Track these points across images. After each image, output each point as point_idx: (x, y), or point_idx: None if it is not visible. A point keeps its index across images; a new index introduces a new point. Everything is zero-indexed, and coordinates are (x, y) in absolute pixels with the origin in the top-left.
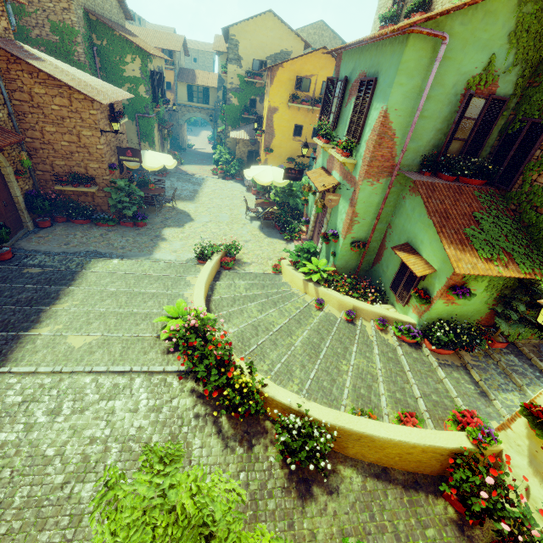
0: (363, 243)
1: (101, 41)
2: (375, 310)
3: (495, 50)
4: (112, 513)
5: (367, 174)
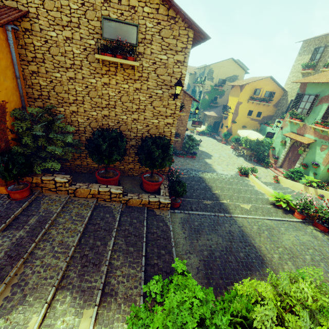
0: None
1: None
2: None
3: None
4: None
5: None
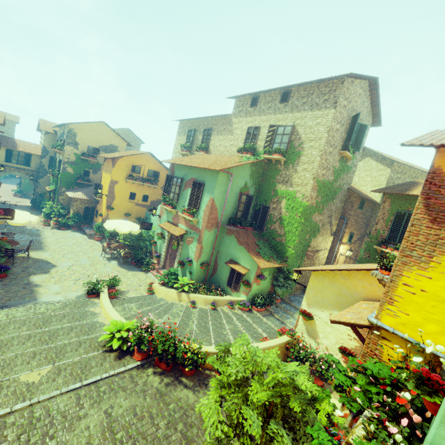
0: (207, 263)
1: None
2: (226, 299)
3: (247, 179)
4: (223, 369)
5: (207, 226)
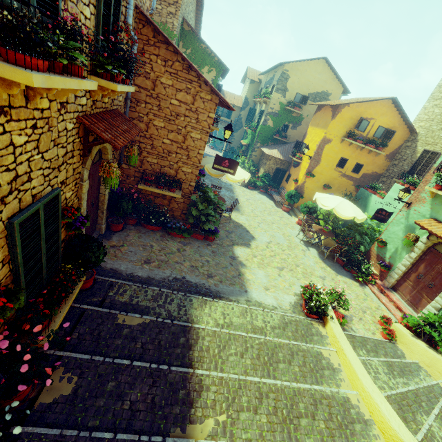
0: None
1: (186, 49)
2: None
3: None
4: None
5: None
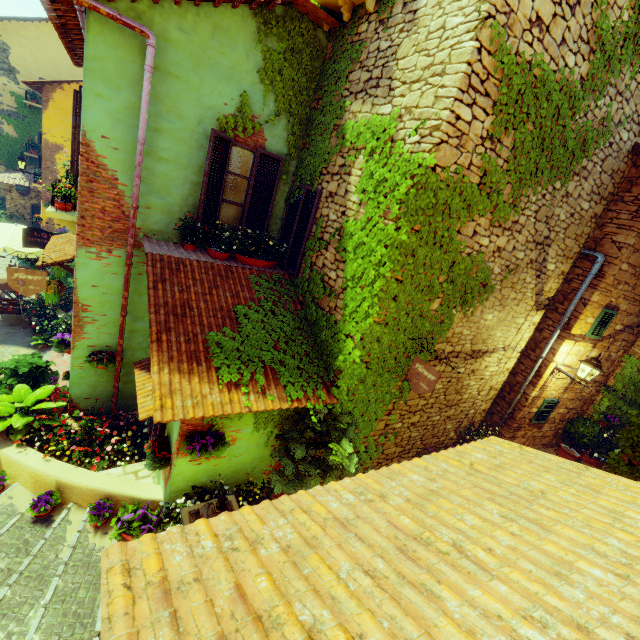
0: (114, 355)
1: None
2: (93, 486)
3: (247, 87)
4: None
5: (83, 239)
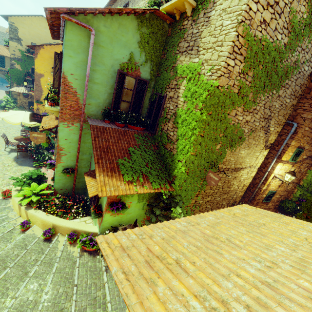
0: (73, 170)
1: None
2: (68, 226)
3: (133, 50)
4: None
5: (62, 118)
